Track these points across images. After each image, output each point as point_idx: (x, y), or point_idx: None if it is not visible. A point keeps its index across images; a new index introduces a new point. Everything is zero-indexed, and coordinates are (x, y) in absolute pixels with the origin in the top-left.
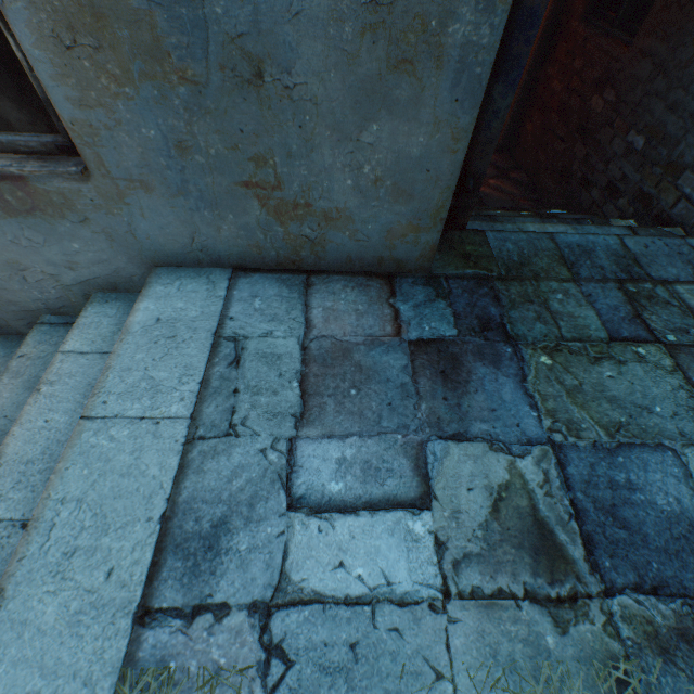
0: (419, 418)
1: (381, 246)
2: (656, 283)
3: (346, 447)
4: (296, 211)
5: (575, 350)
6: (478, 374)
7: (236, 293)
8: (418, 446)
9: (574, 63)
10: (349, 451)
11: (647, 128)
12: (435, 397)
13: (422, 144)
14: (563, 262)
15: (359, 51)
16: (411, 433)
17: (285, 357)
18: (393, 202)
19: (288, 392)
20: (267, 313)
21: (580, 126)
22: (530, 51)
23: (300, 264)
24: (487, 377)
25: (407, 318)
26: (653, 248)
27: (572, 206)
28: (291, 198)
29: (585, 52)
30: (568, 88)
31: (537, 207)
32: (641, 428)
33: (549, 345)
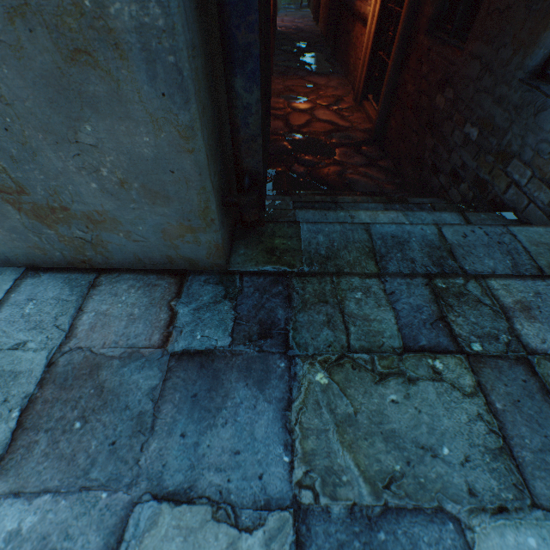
0: (140, 464)
1: (163, 246)
2: (469, 277)
3: (30, 512)
4: (57, 215)
5: (360, 364)
6: (236, 398)
7: (14, 295)
8: (121, 510)
9: (422, 69)
10: (30, 519)
11: (480, 120)
12: (172, 432)
13: (151, 144)
14: (372, 255)
15: (20, 41)
16: (121, 489)
17: (24, 375)
18: (151, 203)
19: (2, 424)
20: (33, 320)
21: (429, 121)
22: (390, 62)
23: (91, 262)
24: (245, 403)
25: (181, 323)
26: (472, 238)
27: (425, 190)
28: (43, 202)
29: (429, 59)
30: (419, 89)
31: (399, 190)
32: (419, 482)
33: (331, 357)
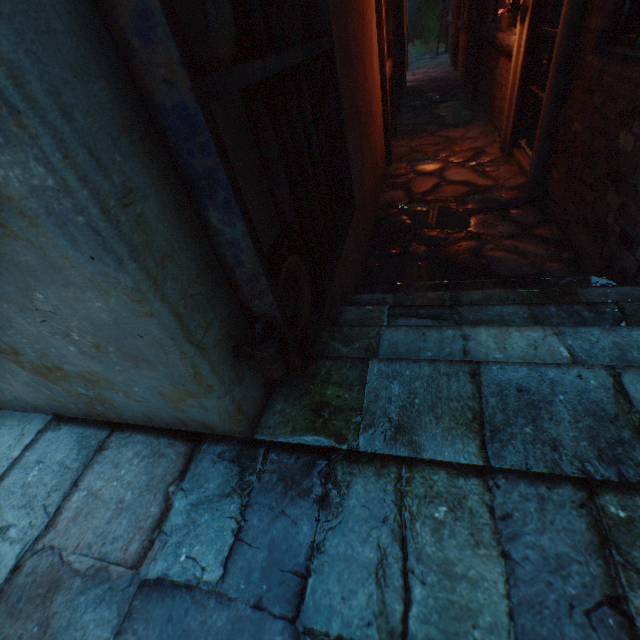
0: None
1: (168, 407)
2: None
3: None
4: (55, 373)
5: None
6: None
7: (28, 454)
8: None
9: (592, 99)
10: None
11: None
12: None
13: (106, 308)
14: (477, 427)
15: None
16: None
17: None
18: (136, 366)
19: None
20: (29, 492)
21: (609, 169)
22: (544, 97)
23: (107, 416)
24: None
25: (170, 527)
26: None
27: (612, 270)
28: (39, 362)
29: (602, 85)
30: (590, 127)
31: (568, 269)
32: None
33: None
